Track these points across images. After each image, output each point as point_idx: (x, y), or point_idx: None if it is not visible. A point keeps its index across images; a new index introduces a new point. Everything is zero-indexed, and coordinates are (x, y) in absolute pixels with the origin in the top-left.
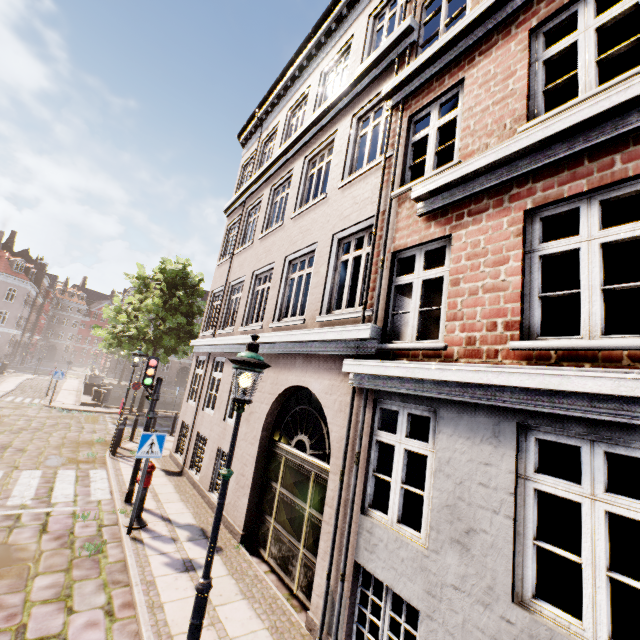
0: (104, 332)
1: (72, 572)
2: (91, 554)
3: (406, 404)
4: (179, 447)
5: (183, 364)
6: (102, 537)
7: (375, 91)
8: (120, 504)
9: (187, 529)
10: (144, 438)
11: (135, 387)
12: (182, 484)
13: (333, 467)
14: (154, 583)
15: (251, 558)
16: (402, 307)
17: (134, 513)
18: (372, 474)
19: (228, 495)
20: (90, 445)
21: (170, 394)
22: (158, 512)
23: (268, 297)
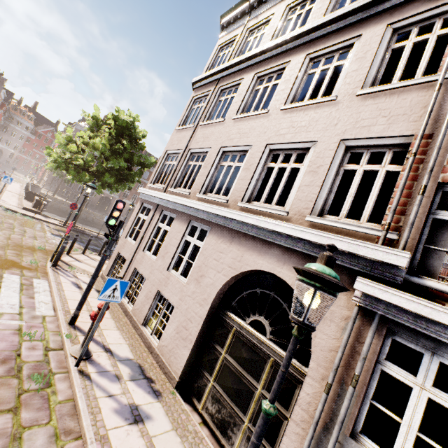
0: (55, 155)
1: (20, 414)
2: (39, 388)
3: (438, 351)
4: (111, 272)
5: (105, 194)
6: (49, 365)
7: (431, 3)
8: (65, 326)
9: (127, 365)
10: (109, 283)
11: (72, 207)
12: (115, 309)
13: (313, 372)
14: (108, 439)
15: (187, 408)
16: (438, 243)
17: (85, 349)
18: (369, 401)
19: (165, 338)
20: (32, 251)
21: (92, 215)
22: (99, 340)
23: (239, 176)
